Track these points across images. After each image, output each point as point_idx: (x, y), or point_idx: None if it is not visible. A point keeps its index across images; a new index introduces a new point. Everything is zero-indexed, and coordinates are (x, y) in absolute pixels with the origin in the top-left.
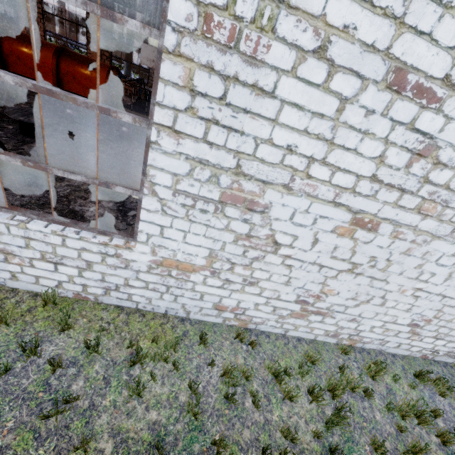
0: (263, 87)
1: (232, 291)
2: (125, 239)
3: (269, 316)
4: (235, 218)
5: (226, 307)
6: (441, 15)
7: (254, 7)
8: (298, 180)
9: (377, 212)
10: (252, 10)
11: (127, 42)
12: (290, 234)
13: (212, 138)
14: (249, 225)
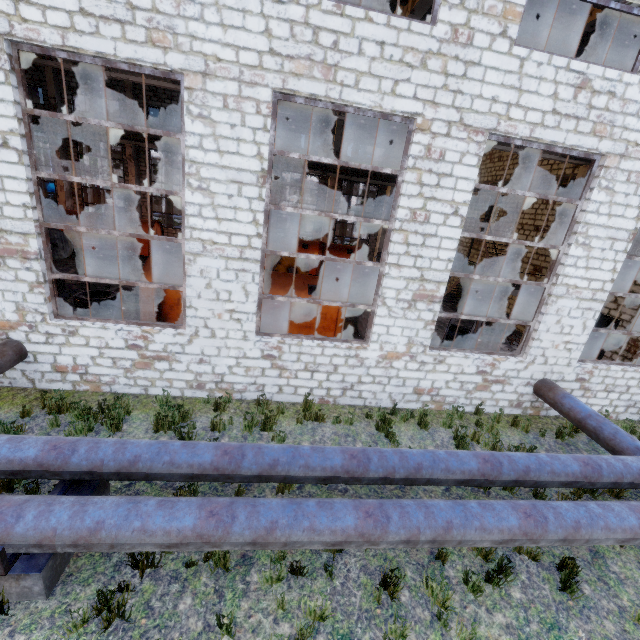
0: None
1: None
2: None
3: None
4: None
5: None
6: None
7: None
8: None
9: None
10: None
11: (343, 221)
12: None
13: None
14: None
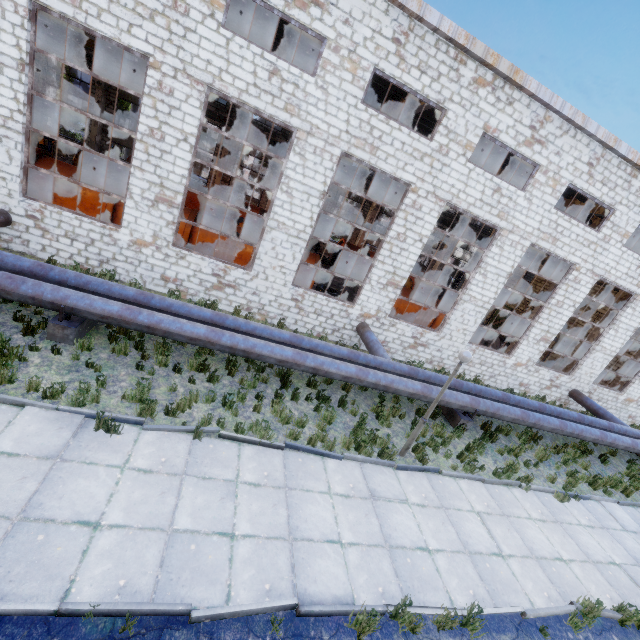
0: None
1: (637, 409)
2: (618, 392)
3: None
4: None
5: (631, 416)
6: None
7: None
8: None
9: None
10: None
11: None
12: None
13: None
14: None
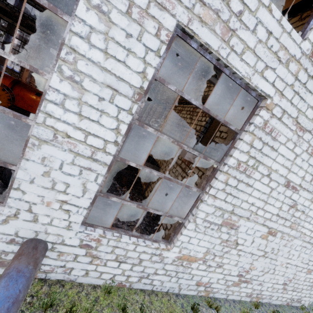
0: (249, 184)
1: (209, 272)
2: (165, 244)
3: (222, 286)
4: (224, 232)
5: (202, 283)
6: (299, 169)
7: (253, 163)
8: (252, 215)
9: (277, 228)
10: (252, 163)
11: None
12: (244, 238)
13: (227, 199)
14: (229, 235)
